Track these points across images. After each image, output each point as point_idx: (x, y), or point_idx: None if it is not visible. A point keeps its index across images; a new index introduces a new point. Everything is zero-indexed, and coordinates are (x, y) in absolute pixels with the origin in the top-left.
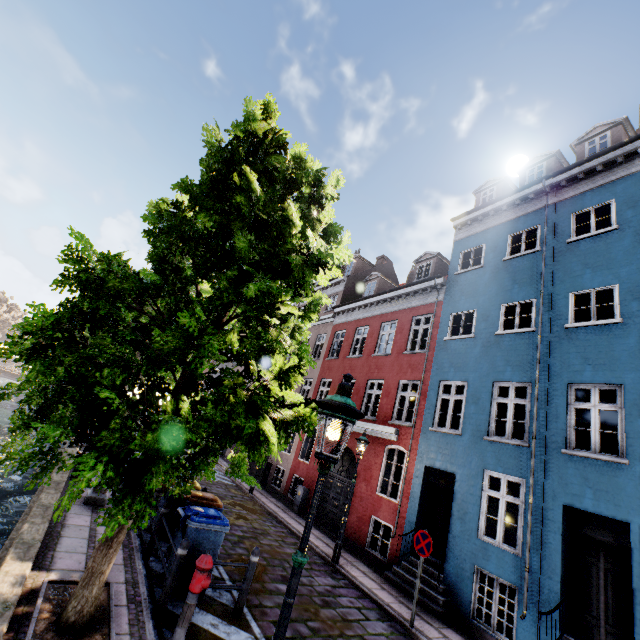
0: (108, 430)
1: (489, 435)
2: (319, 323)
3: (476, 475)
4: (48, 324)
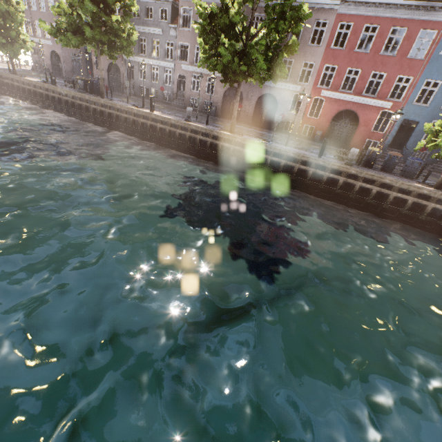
0: None
1: (441, 107)
2: (319, 7)
3: (429, 122)
4: None
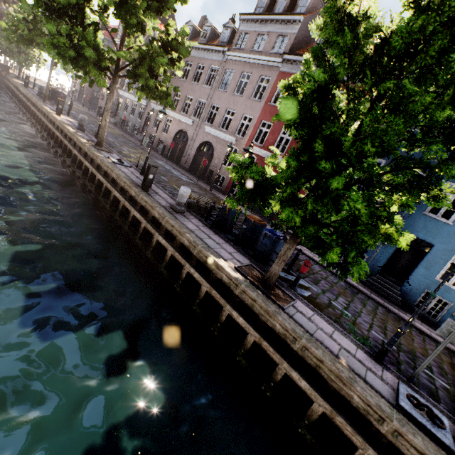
0: (359, 242)
1: None
2: (264, 63)
3: None
4: (342, 181)
